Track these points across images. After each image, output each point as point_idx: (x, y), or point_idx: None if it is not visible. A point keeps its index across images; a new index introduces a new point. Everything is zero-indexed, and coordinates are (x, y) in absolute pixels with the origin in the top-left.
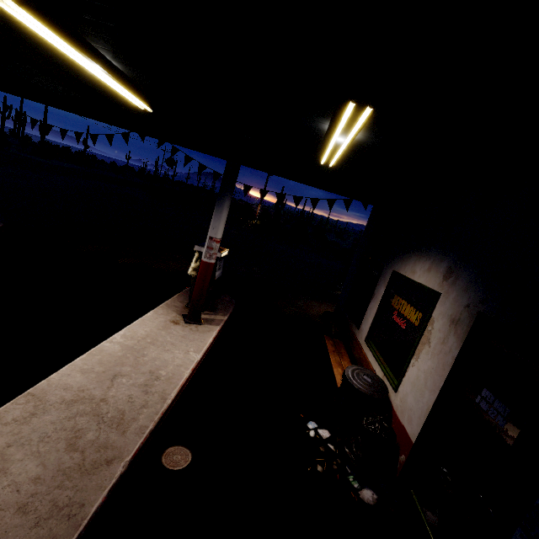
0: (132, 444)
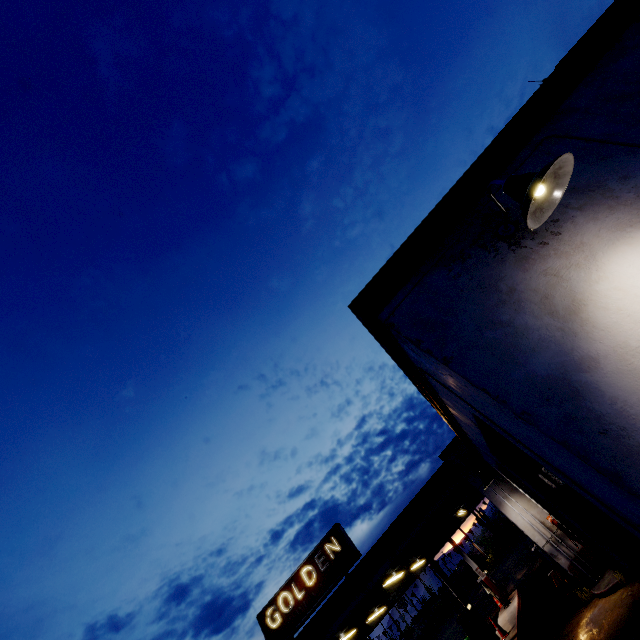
0: (515, 612)
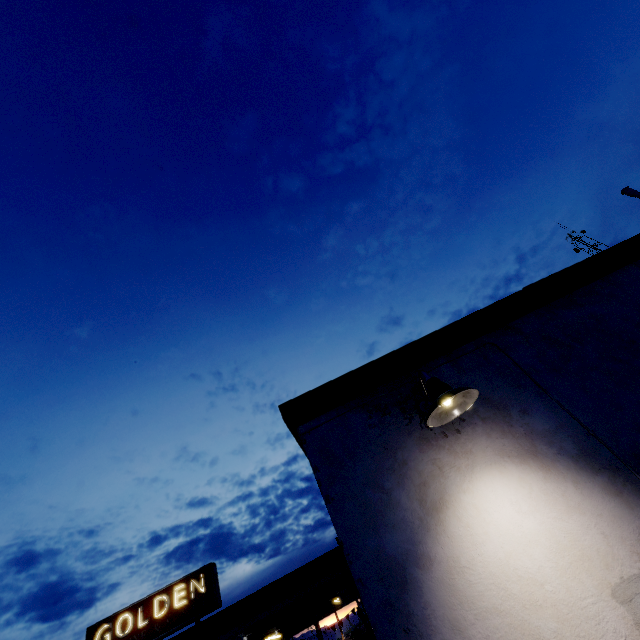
0: None
